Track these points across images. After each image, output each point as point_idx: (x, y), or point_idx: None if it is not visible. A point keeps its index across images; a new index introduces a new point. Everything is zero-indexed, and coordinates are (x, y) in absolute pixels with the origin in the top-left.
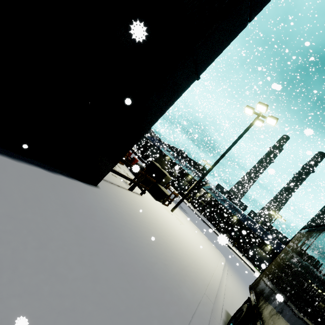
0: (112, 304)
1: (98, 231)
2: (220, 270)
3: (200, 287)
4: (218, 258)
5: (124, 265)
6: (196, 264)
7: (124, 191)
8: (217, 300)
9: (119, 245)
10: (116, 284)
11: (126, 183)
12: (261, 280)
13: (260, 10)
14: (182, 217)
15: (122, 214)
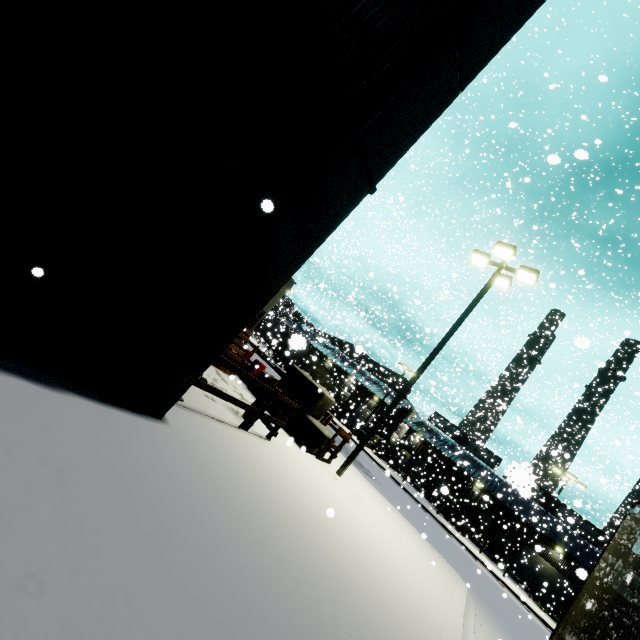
0: None
1: (142, 531)
2: (457, 619)
3: None
4: (449, 584)
5: (204, 625)
6: (399, 605)
7: (228, 431)
8: None
9: (196, 565)
10: None
11: (236, 413)
12: None
13: (479, 71)
14: (361, 487)
15: (217, 484)
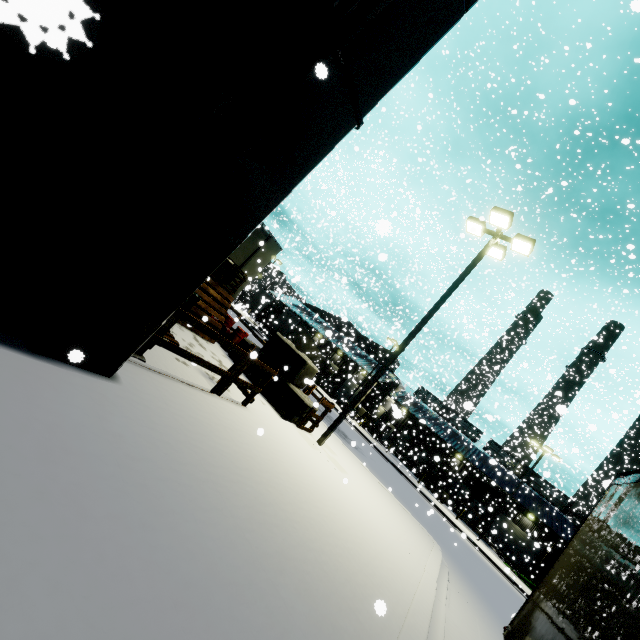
0: None
1: (54, 499)
2: (430, 583)
3: None
4: (425, 550)
5: (122, 608)
6: (371, 573)
7: (196, 395)
8: None
9: (125, 538)
10: None
11: (211, 379)
12: (534, 615)
13: None
14: (343, 456)
15: (171, 448)
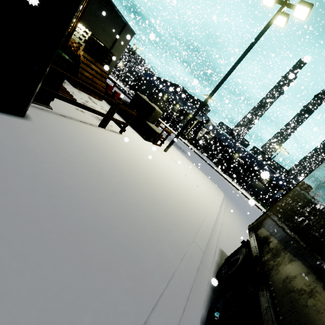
0: None
1: None
2: (216, 208)
3: (188, 234)
4: (215, 194)
5: (33, 237)
6: (188, 206)
7: (88, 128)
8: (210, 241)
9: (36, 203)
10: None
11: (100, 120)
12: (265, 221)
13: None
14: (178, 157)
15: (69, 156)
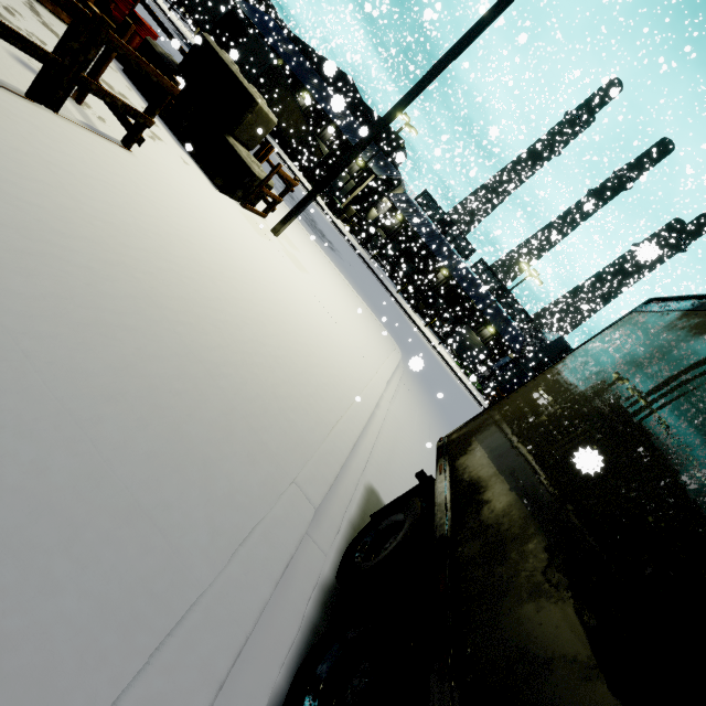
0: None
1: None
2: (378, 386)
3: (282, 462)
4: (383, 354)
5: None
6: (303, 382)
7: None
8: (345, 470)
9: None
10: None
11: None
12: (478, 438)
13: None
14: (309, 254)
15: None
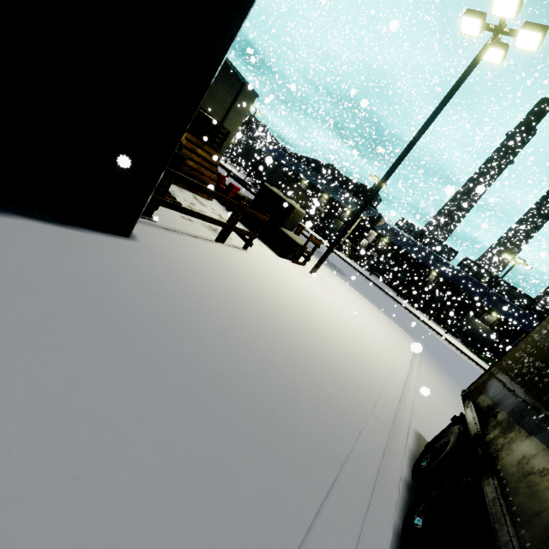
0: (110, 499)
1: (108, 328)
2: (404, 365)
3: (362, 402)
4: (401, 343)
5: (174, 392)
6: (357, 360)
7: (203, 245)
8: (397, 417)
9: (166, 349)
10: (137, 443)
11: (214, 230)
12: (489, 383)
13: None
14: (332, 281)
15: (190, 287)
